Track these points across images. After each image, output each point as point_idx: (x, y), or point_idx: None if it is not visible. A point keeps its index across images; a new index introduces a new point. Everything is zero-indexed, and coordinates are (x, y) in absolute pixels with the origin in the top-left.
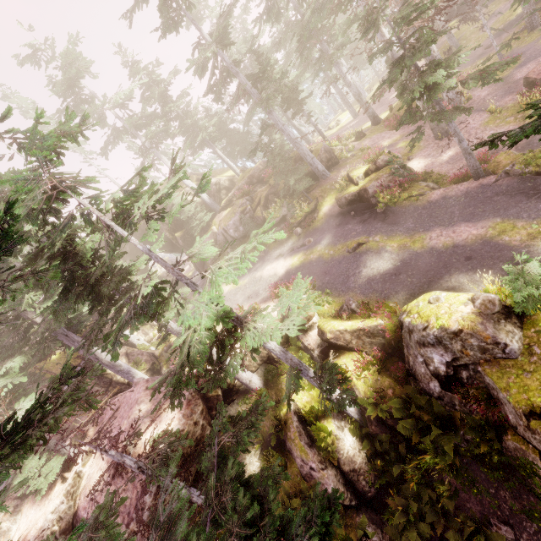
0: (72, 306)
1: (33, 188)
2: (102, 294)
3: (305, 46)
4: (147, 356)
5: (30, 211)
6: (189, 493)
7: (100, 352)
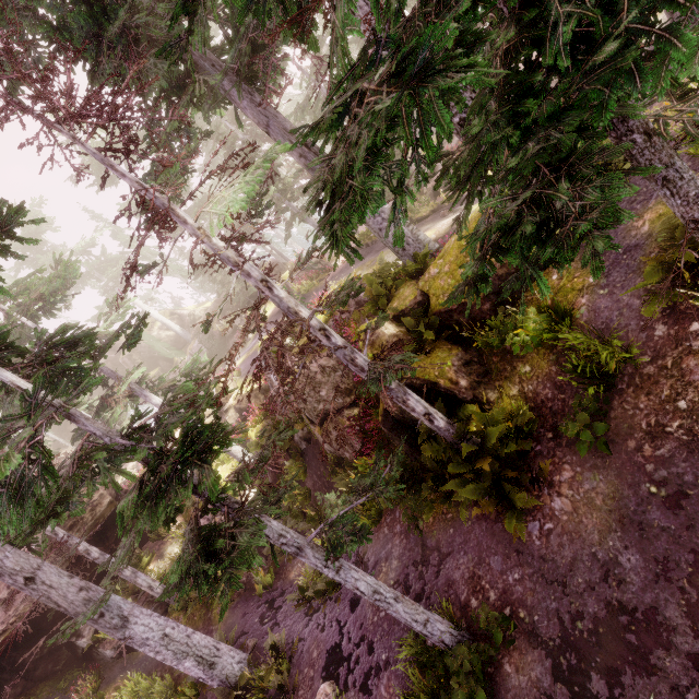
0: None
1: None
2: None
3: None
4: None
5: None
6: (71, 539)
7: None
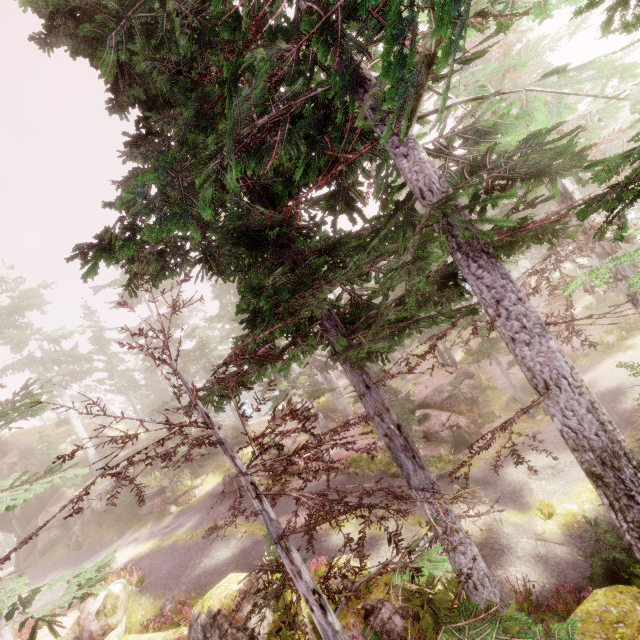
0: None
1: None
2: None
3: None
4: None
5: None
6: None
7: None
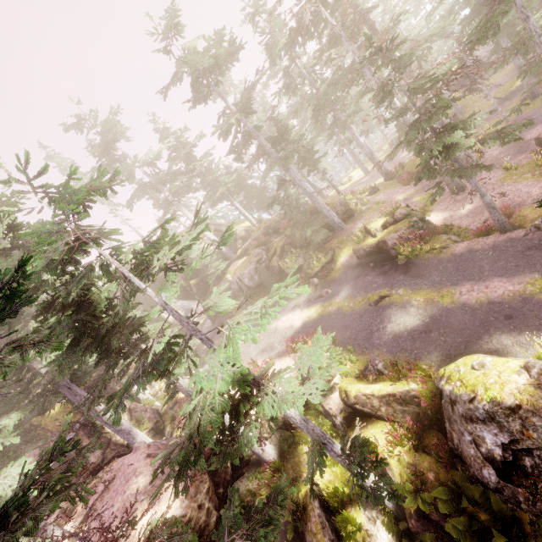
0: (78, 359)
1: (55, 240)
2: (111, 346)
3: (319, 114)
4: (151, 413)
5: (50, 261)
6: None
7: (101, 407)
